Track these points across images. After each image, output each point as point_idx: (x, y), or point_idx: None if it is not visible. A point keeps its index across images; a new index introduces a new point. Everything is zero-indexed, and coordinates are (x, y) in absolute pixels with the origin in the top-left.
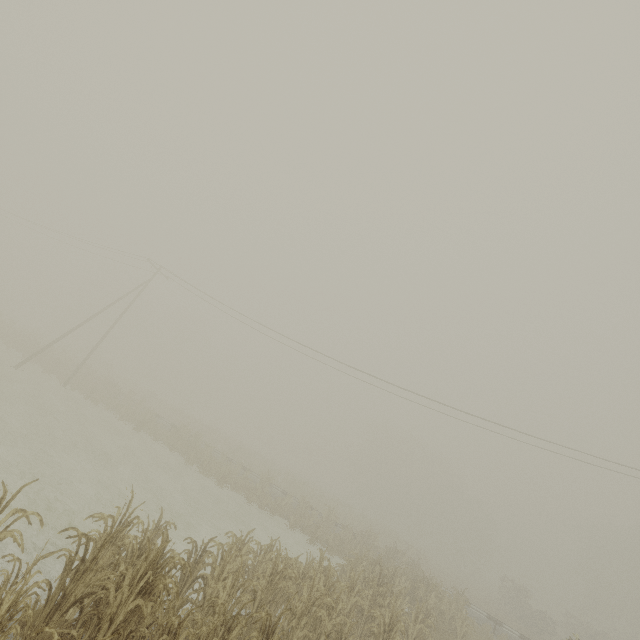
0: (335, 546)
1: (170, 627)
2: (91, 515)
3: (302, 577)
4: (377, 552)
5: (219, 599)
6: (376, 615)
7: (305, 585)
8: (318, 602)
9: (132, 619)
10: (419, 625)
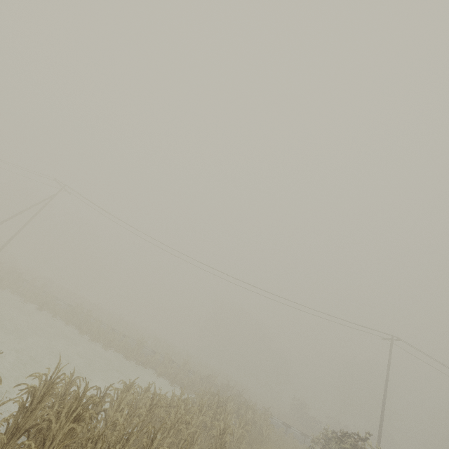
0: (188, 386)
1: (91, 440)
2: (31, 374)
3: (169, 406)
4: (216, 388)
5: (118, 423)
6: (215, 425)
7: (172, 410)
8: (180, 420)
9: (67, 437)
10: (241, 430)
